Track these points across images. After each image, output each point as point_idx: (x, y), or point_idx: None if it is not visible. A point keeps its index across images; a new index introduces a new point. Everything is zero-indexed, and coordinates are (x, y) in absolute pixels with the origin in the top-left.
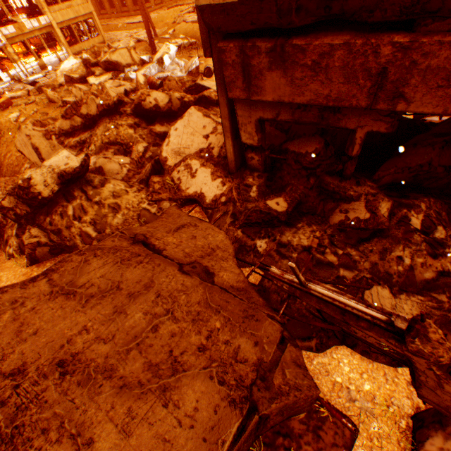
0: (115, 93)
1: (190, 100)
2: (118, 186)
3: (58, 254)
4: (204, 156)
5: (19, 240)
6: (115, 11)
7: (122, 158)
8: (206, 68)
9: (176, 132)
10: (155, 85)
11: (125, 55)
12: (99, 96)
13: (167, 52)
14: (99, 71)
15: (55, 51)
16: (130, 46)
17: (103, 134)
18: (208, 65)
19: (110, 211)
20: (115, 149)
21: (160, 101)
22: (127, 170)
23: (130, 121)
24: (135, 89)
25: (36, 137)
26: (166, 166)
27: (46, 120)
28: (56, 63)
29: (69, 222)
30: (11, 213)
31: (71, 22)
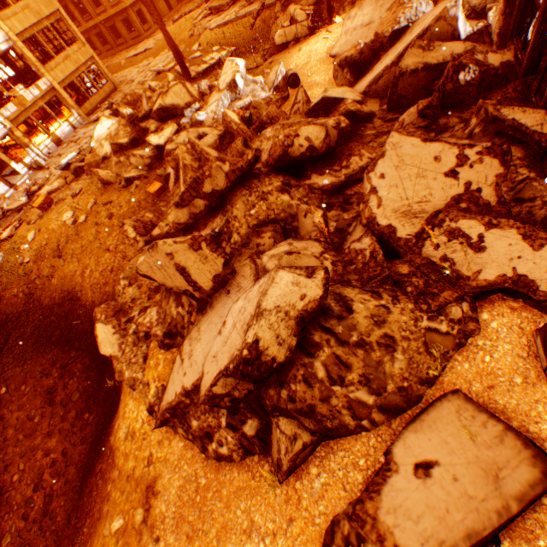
0: (207, 147)
1: (346, 124)
2: (367, 302)
3: (316, 447)
4: (469, 208)
5: (236, 434)
6: (109, 48)
7: (308, 246)
8: (290, 76)
9: (385, 181)
10: (243, 120)
11: (181, 92)
12: (226, 159)
13: (237, 70)
14: (154, 125)
15: (62, 119)
16: (170, 80)
17: (246, 214)
18: (290, 71)
19: (382, 353)
20: (270, 232)
21: (313, 139)
22: (331, 263)
23: (276, 183)
24: (224, 134)
25: (180, 252)
26: (399, 241)
27: (143, 215)
28: (71, 132)
29: (323, 390)
30: (225, 399)
31: (73, 77)
